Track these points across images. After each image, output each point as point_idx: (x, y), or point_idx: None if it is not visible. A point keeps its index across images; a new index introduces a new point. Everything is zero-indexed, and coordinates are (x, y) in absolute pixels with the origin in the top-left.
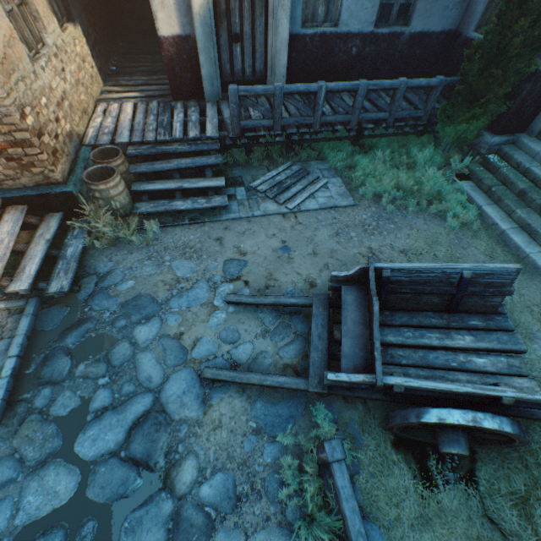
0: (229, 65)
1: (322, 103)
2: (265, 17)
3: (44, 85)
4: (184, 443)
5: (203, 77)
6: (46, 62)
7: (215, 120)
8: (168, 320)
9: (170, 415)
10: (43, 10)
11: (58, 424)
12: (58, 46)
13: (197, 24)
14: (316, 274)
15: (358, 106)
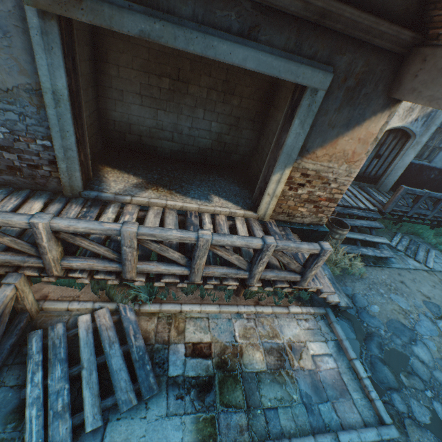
0: (365, 168)
1: (441, 205)
2: (399, 150)
3: None
4: None
5: None
6: None
7: (363, 198)
8: (429, 345)
9: None
10: None
11: (432, 432)
12: None
13: None
14: None
15: None
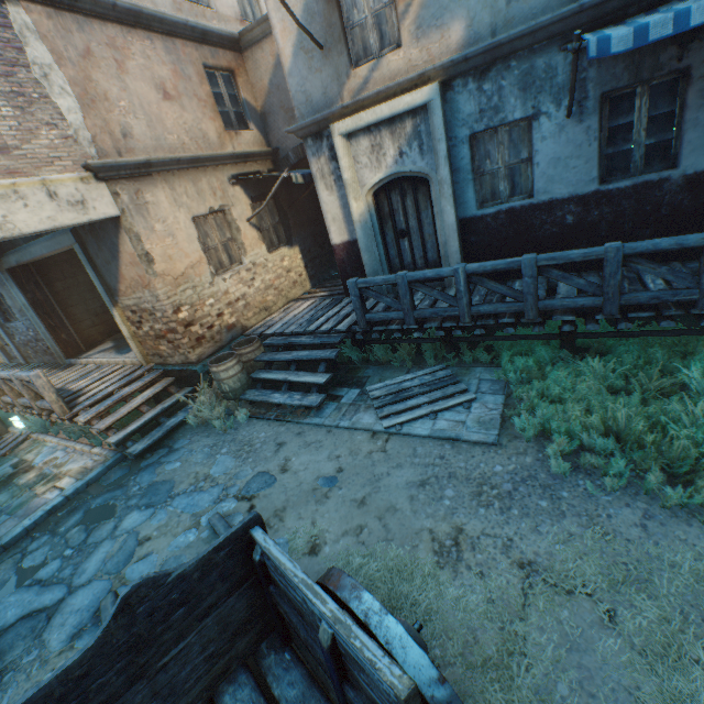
0: (398, 259)
1: (464, 289)
2: (431, 208)
3: (218, 291)
4: (15, 673)
5: (367, 273)
6: (231, 275)
7: None
8: (155, 517)
9: (47, 627)
10: (251, 242)
11: (15, 573)
12: (256, 263)
13: (358, 230)
14: (334, 535)
15: (529, 290)
